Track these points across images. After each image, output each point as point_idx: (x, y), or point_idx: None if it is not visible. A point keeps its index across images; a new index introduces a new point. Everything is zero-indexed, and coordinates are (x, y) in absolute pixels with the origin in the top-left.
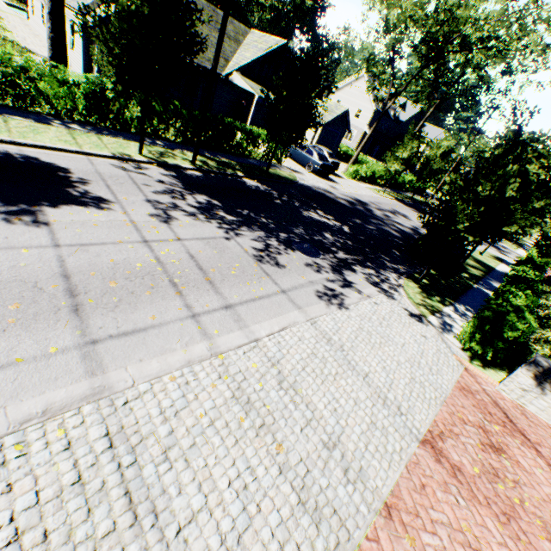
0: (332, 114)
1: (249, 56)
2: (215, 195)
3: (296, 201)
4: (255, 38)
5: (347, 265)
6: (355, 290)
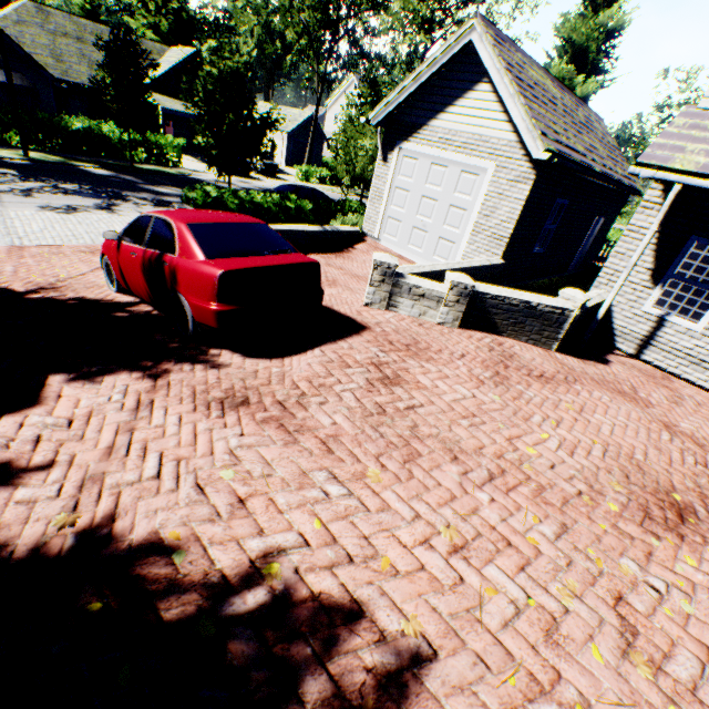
0: (295, 123)
1: (159, 72)
2: (23, 171)
3: (150, 182)
4: (171, 54)
5: (133, 205)
6: (108, 212)
